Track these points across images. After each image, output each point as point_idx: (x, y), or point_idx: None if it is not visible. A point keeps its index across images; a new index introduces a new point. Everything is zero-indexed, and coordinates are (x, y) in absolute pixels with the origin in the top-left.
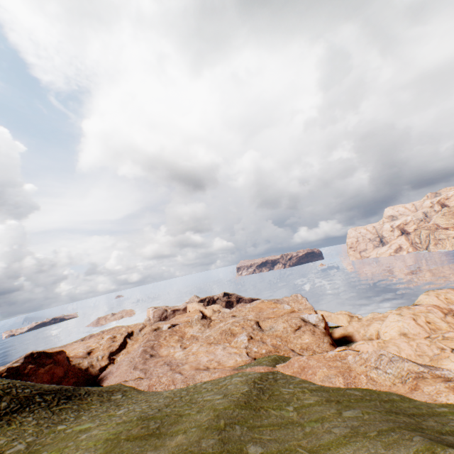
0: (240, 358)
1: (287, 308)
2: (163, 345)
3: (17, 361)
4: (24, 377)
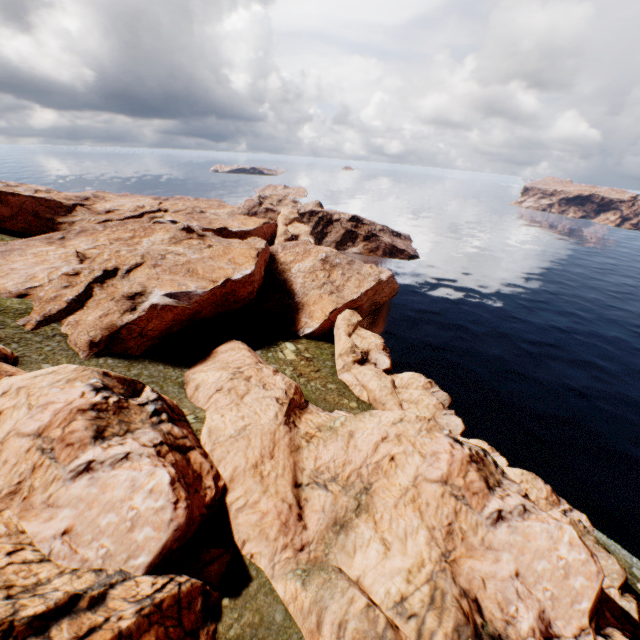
0: (12, 284)
1: (234, 275)
2: (96, 235)
3: None
4: None
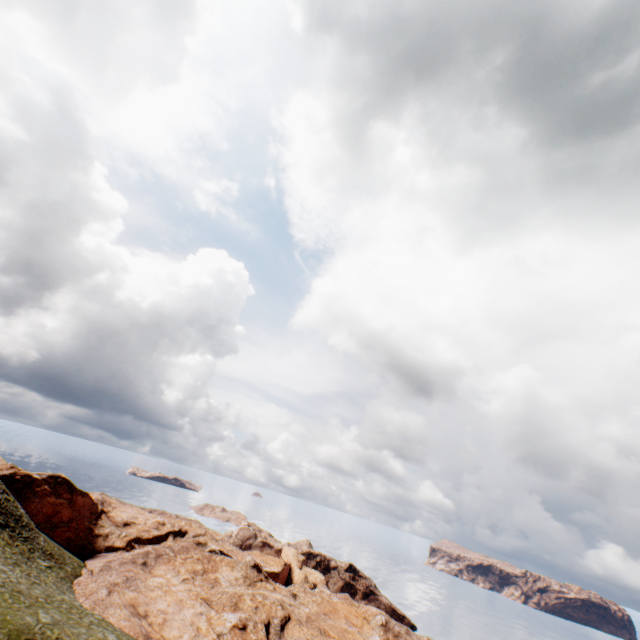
0: (188, 637)
1: None
2: (172, 562)
3: (42, 473)
4: (31, 493)
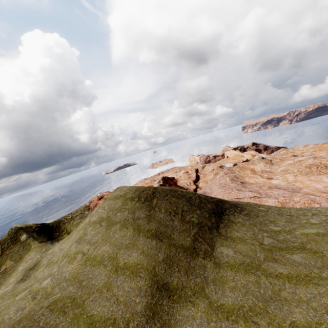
0: None
1: None
2: (243, 176)
3: (159, 181)
4: None
